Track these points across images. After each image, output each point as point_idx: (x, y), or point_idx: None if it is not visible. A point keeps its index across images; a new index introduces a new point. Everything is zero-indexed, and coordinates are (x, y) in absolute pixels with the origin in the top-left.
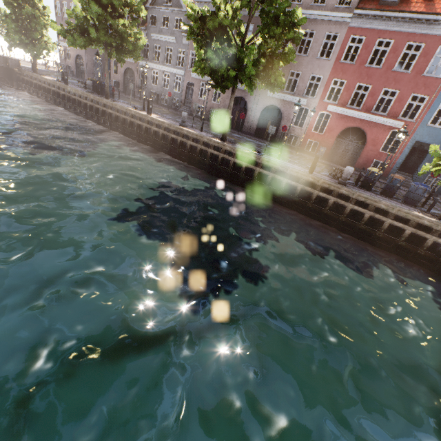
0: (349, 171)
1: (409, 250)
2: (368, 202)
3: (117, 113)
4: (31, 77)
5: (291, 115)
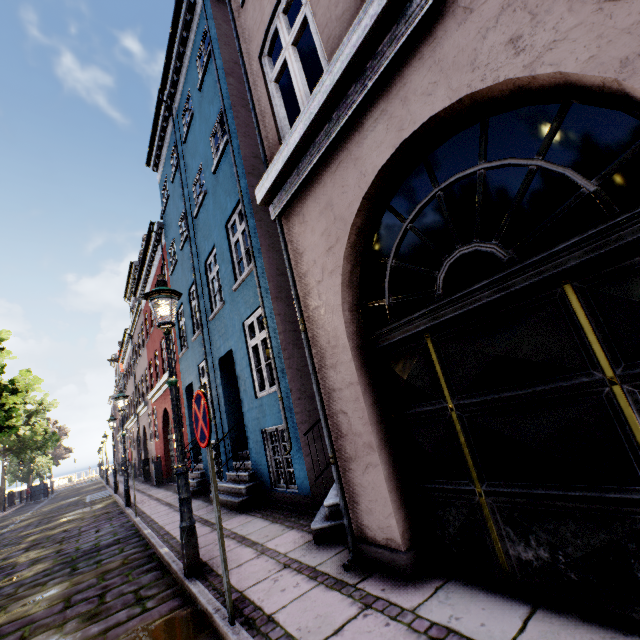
0: None
1: None
2: None
3: None
4: None
5: (148, 429)
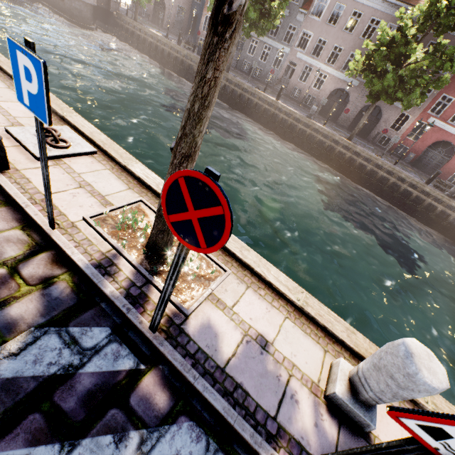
0: None
1: None
2: None
3: (243, 92)
4: (133, 26)
5: (390, 118)
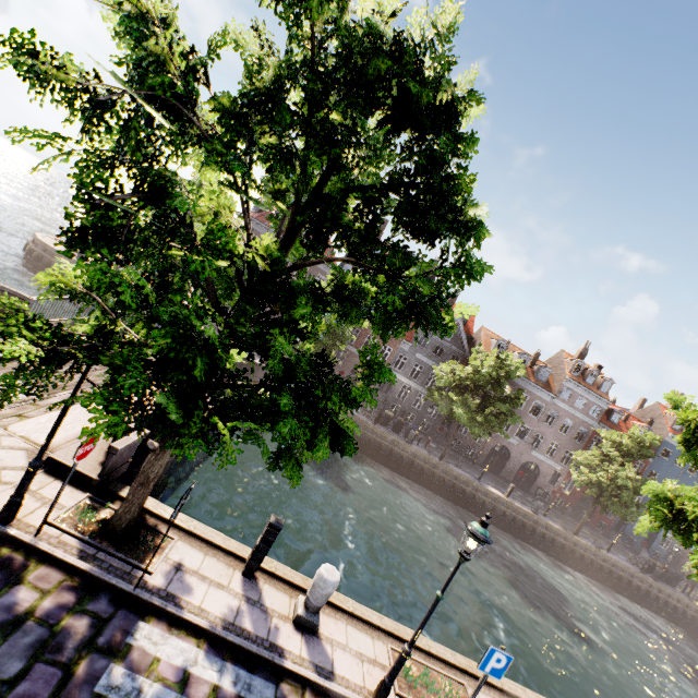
0: (660, 572)
1: (693, 627)
2: (679, 598)
3: (473, 490)
4: None
5: (547, 474)
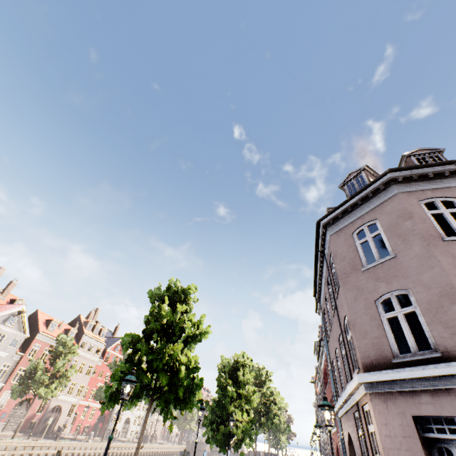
0: None
1: None
2: None
3: None
4: None
5: None
